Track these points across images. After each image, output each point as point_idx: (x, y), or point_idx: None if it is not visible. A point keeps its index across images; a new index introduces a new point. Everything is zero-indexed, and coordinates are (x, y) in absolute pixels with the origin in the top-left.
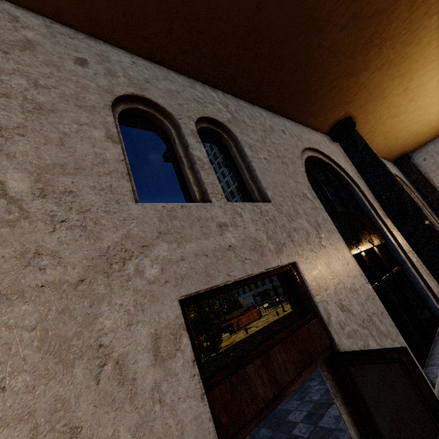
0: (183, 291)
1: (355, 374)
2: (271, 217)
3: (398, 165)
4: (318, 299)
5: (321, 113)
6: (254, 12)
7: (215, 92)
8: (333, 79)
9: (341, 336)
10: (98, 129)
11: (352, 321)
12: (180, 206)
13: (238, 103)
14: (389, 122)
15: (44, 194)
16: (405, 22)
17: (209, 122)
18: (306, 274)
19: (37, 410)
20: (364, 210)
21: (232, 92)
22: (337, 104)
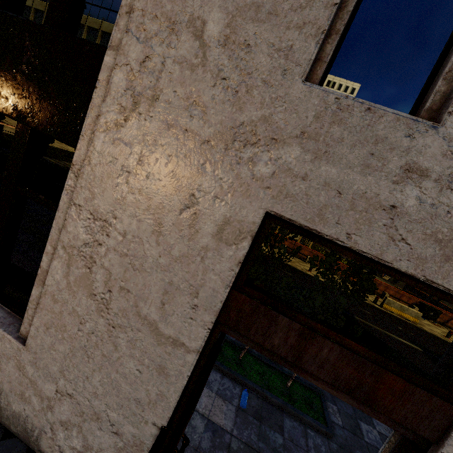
0: (277, 207)
1: None
2: None
3: None
4: None
5: None
6: None
7: None
8: None
9: None
10: None
11: None
12: (365, 108)
13: None
14: None
15: (226, 43)
16: None
17: None
18: None
19: (153, 200)
20: None
21: None
22: None
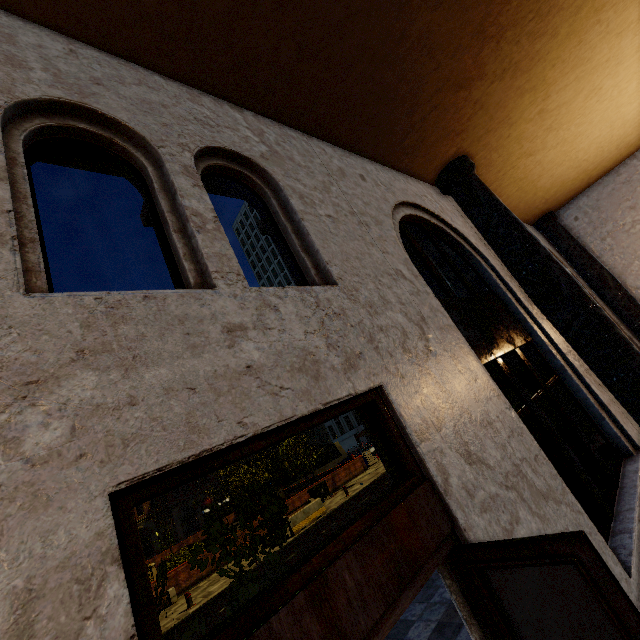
0: (124, 471)
1: (499, 582)
2: (338, 309)
3: (541, 229)
4: (425, 448)
5: (420, 150)
6: None
7: (239, 113)
8: (432, 94)
9: (469, 511)
10: None
11: (488, 479)
12: (141, 297)
13: (282, 132)
14: (522, 164)
15: None
16: (530, 0)
17: (227, 158)
18: (402, 404)
19: None
20: (497, 294)
21: (272, 113)
22: (444, 135)
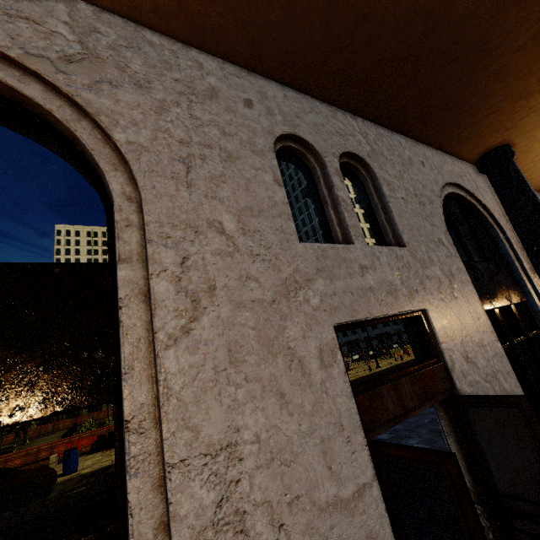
0: (336, 319)
1: (472, 417)
2: (406, 262)
3: None
4: (444, 346)
5: (471, 140)
6: (416, 39)
7: (355, 121)
8: (494, 103)
9: (462, 383)
10: (268, 174)
11: (476, 373)
12: (330, 247)
13: (377, 132)
14: None
15: (244, 233)
16: None
17: (348, 156)
18: (435, 321)
19: (263, 377)
20: (506, 261)
21: (372, 118)
22: (494, 130)
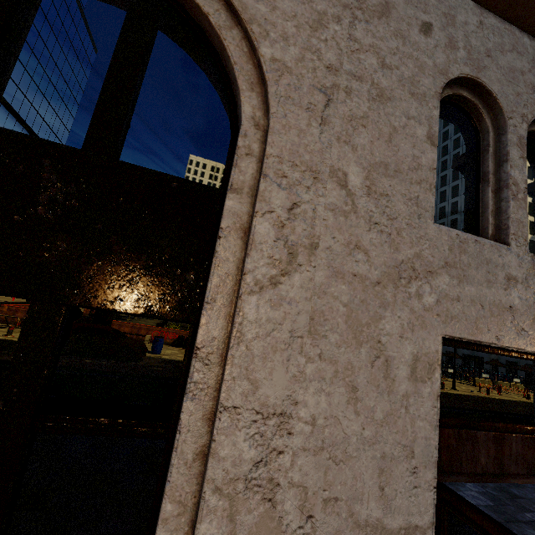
0: (448, 330)
1: None
2: None
3: None
4: None
5: None
6: None
7: None
8: None
9: None
10: (422, 126)
11: None
12: (474, 240)
13: None
14: None
15: (369, 193)
16: None
17: None
18: None
19: (338, 361)
20: None
21: None
22: None
